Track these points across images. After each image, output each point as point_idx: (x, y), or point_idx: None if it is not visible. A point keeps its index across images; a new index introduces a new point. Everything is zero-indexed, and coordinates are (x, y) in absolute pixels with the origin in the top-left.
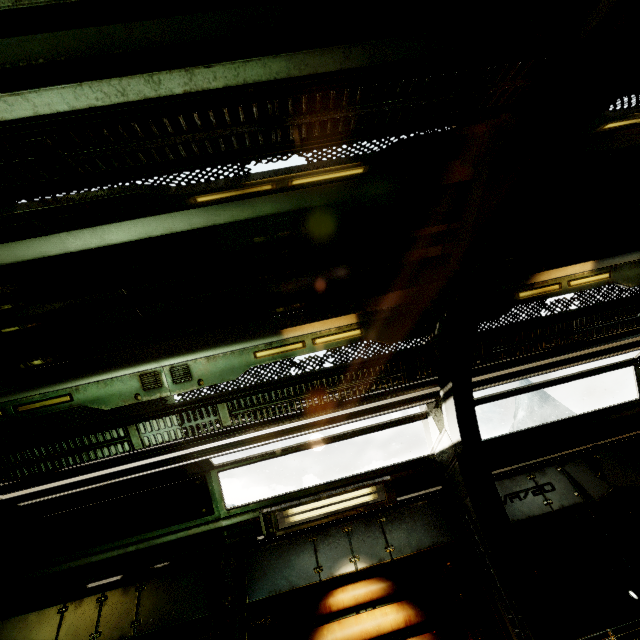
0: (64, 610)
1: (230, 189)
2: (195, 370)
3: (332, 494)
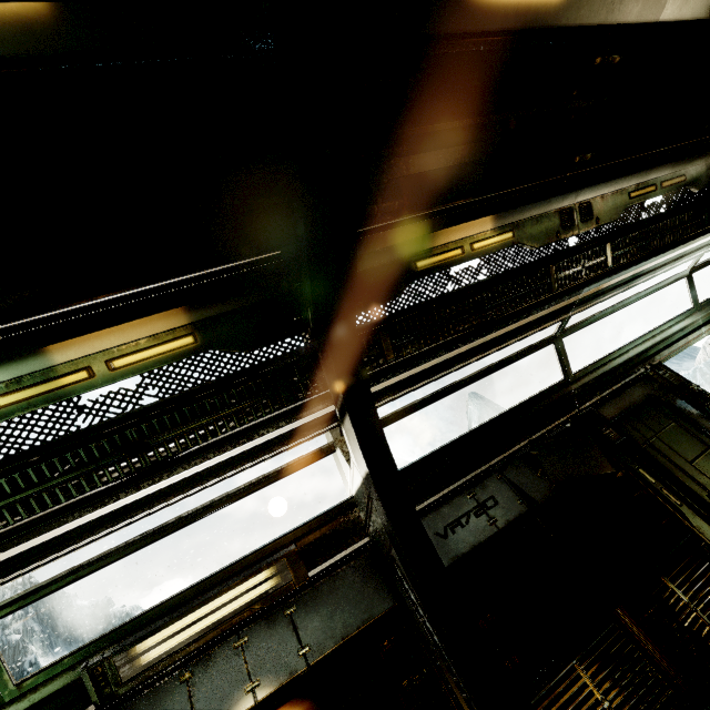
0: None
1: None
2: None
3: (208, 598)
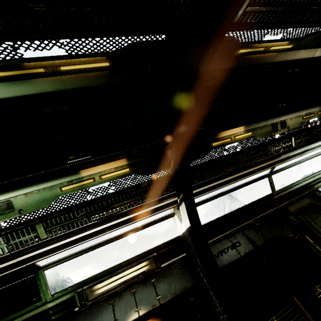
0: None
1: (9, 68)
2: (16, 203)
3: (122, 270)
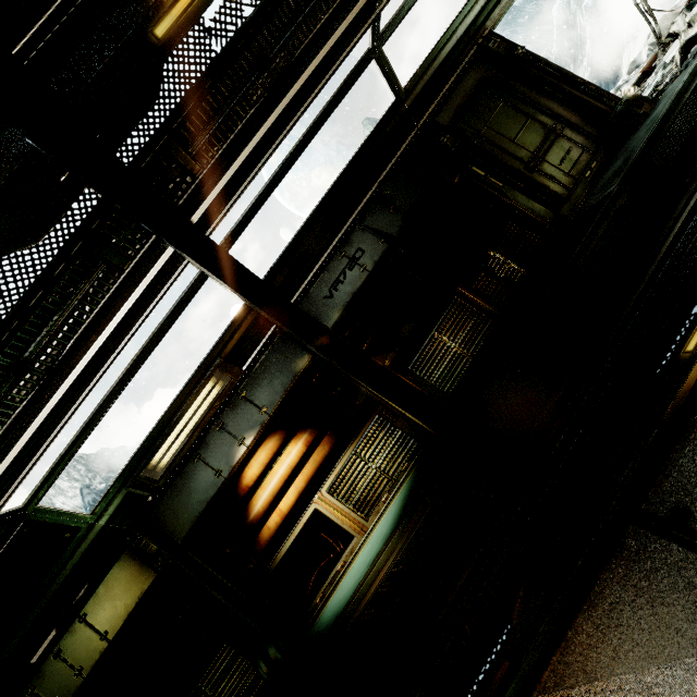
0: (32, 690)
1: None
2: None
3: (178, 417)
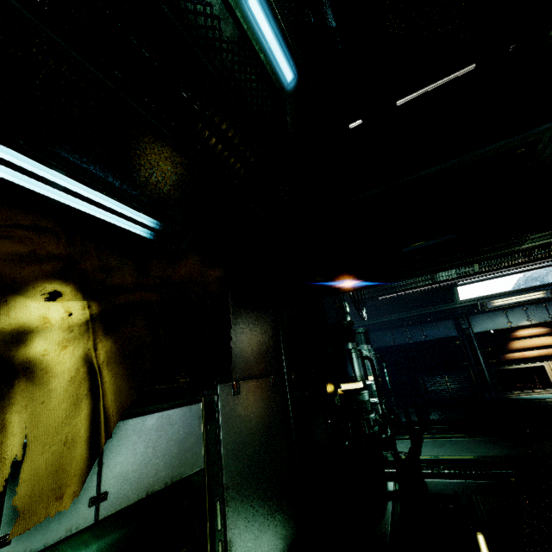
0: (392, 332)
1: None
2: None
3: (518, 295)
